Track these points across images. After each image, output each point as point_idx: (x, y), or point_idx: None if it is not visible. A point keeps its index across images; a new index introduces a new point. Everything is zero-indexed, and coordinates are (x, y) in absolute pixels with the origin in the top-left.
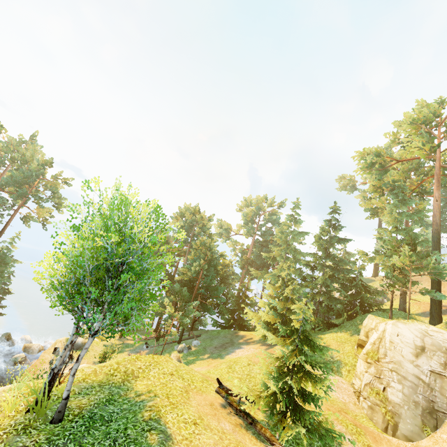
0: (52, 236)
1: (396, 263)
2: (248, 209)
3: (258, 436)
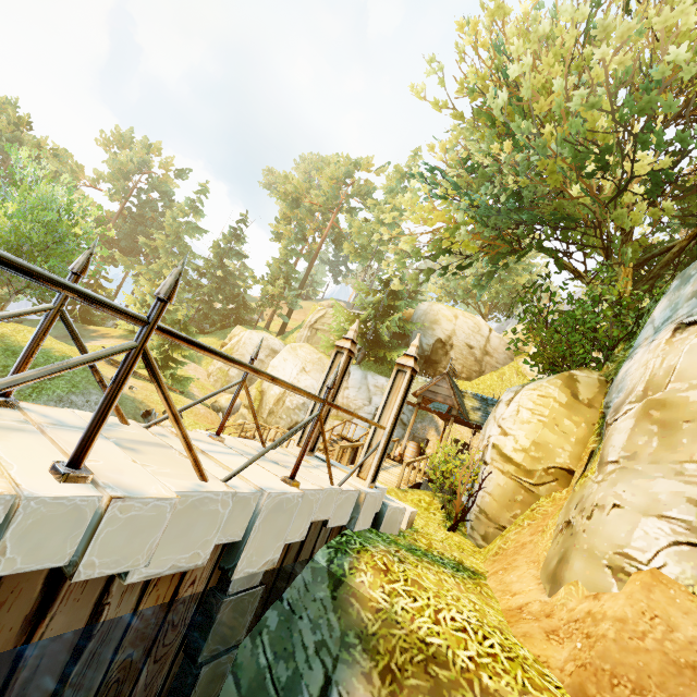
0: None
1: (270, 291)
2: (125, 154)
3: (138, 379)
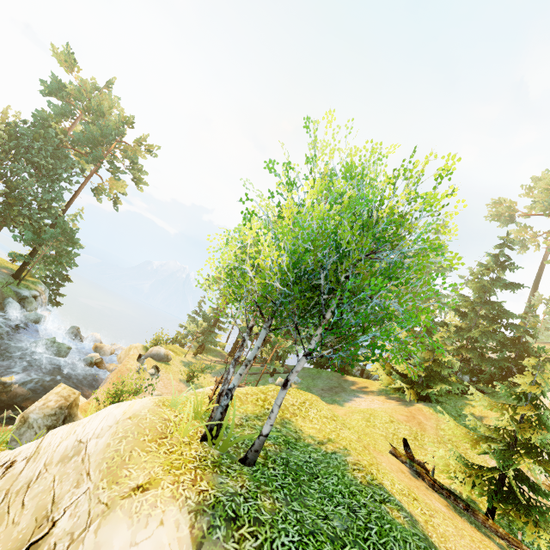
0: (240, 199)
1: None
2: None
3: (478, 528)
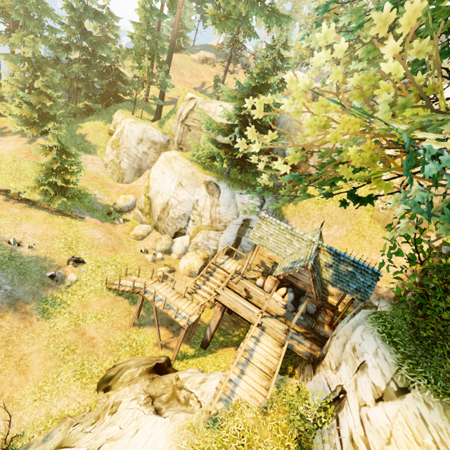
0: None
1: (138, 74)
2: None
3: (40, 208)
